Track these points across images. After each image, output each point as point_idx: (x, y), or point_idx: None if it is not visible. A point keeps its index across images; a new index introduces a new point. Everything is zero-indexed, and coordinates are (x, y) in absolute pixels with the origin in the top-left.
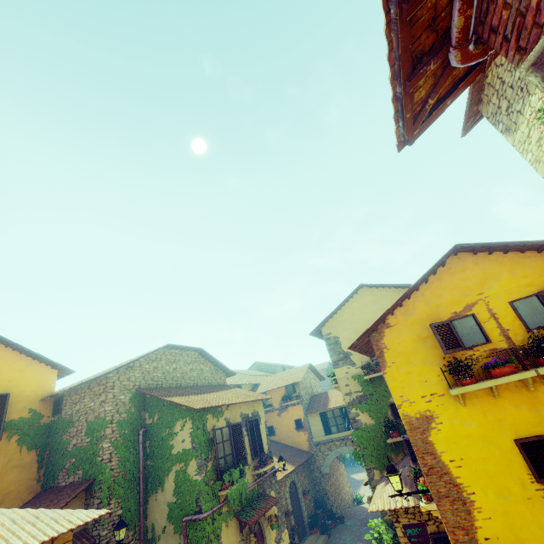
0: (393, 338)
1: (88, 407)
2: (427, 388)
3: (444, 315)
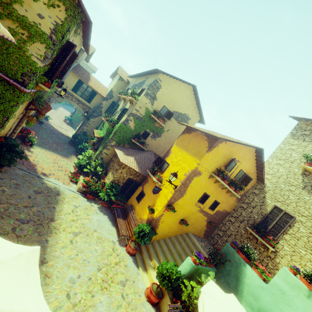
0: (222, 147)
1: None
2: (209, 168)
3: (234, 157)
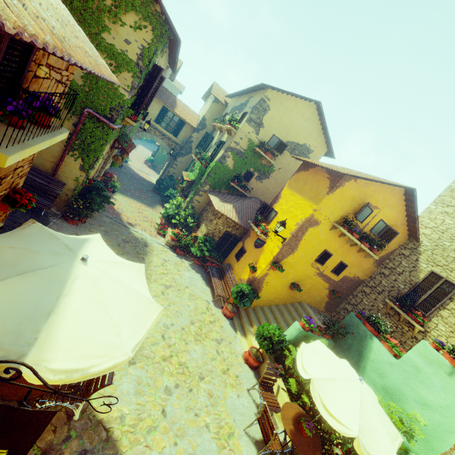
0: (349, 187)
1: None
2: (330, 215)
3: (369, 201)
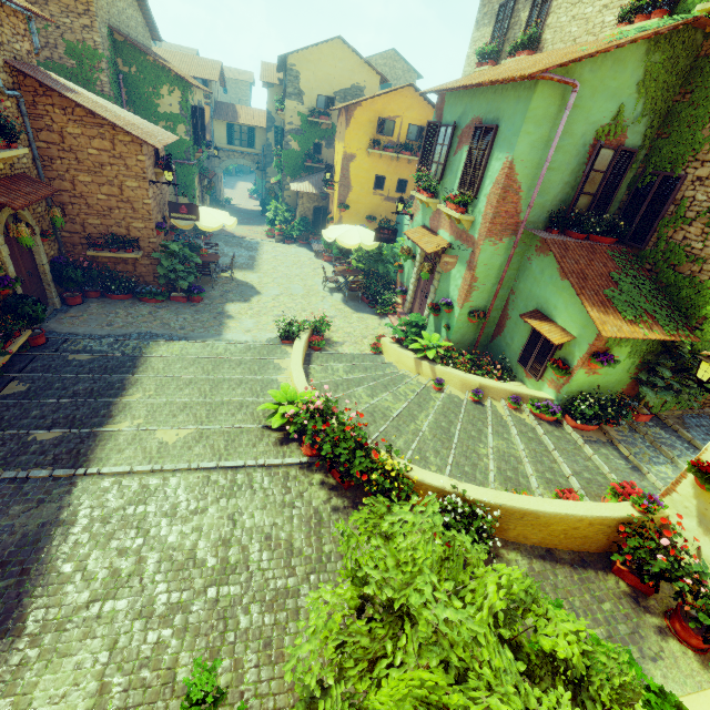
0: (359, 114)
1: (61, 22)
2: (360, 145)
3: (386, 115)
